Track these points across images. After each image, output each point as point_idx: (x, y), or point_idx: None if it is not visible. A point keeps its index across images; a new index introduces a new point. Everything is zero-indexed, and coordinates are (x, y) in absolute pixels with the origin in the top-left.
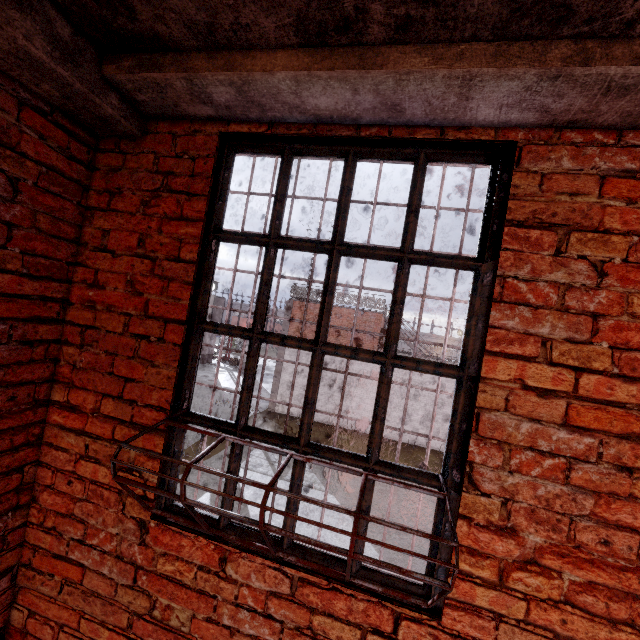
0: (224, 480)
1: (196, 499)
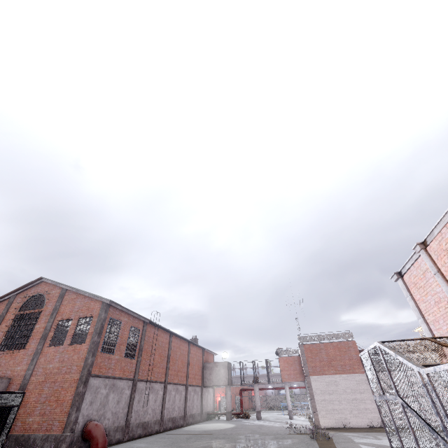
0: (357, 442)
1: (359, 446)
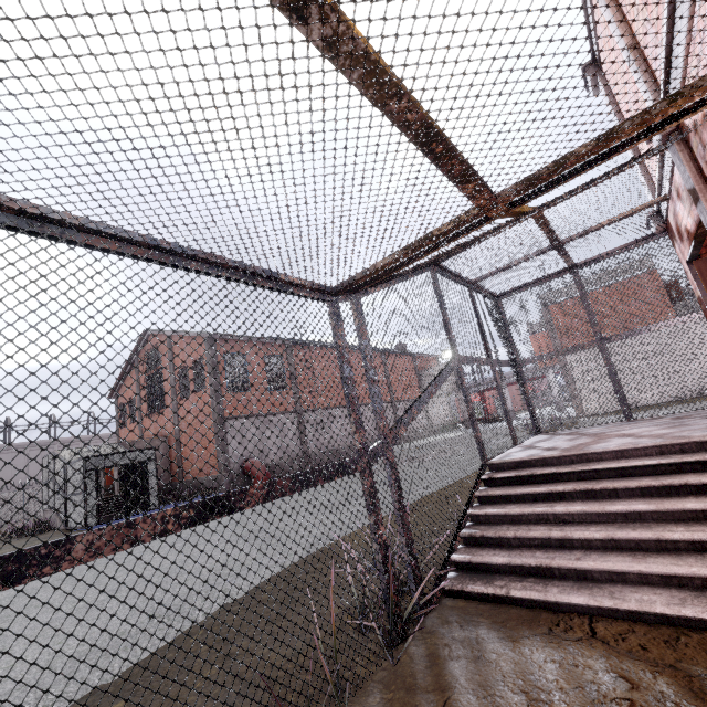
0: None
1: None
